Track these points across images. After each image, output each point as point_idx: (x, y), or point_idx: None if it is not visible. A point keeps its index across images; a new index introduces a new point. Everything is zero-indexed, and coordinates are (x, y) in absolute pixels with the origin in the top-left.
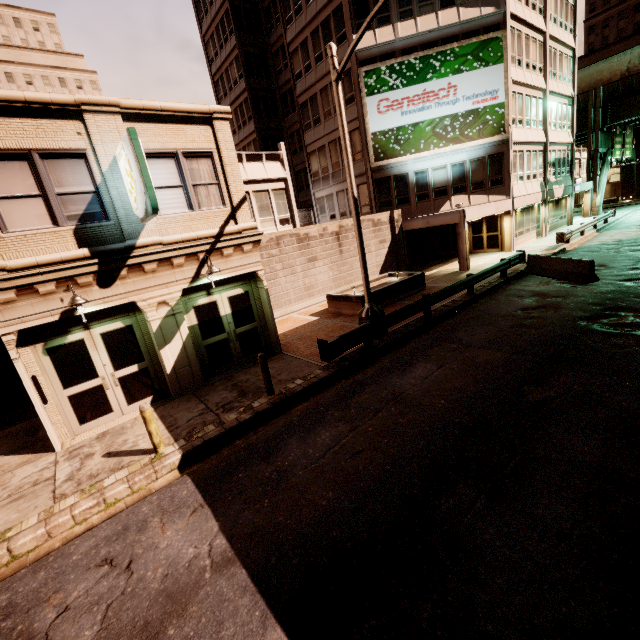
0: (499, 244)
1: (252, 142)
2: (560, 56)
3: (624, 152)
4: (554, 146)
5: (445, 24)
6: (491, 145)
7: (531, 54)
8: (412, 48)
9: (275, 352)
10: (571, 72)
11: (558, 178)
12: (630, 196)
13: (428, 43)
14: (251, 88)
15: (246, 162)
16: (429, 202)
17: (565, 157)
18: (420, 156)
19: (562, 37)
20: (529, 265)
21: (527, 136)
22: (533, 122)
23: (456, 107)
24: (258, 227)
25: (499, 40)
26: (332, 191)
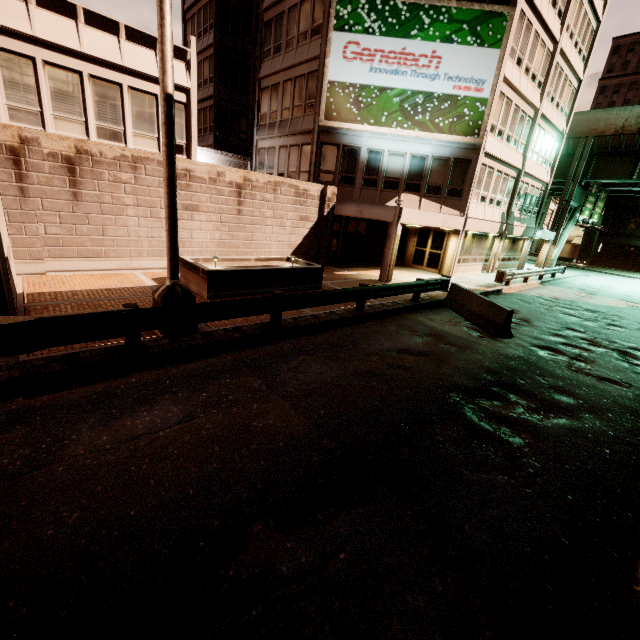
0: (439, 265)
1: (209, 58)
2: (565, 81)
3: (593, 214)
4: (529, 179)
5: None
6: (460, 146)
7: (535, 59)
8: None
9: (9, 314)
10: (570, 105)
11: (523, 215)
12: (584, 261)
13: None
14: None
15: (126, 39)
16: (376, 191)
17: (537, 196)
18: (379, 131)
19: (573, 59)
20: (449, 296)
21: (503, 153)
22: (514, 141)
23: (434, 84)
24: (128, 140)
25: (504, 18)
26: (275, 144)
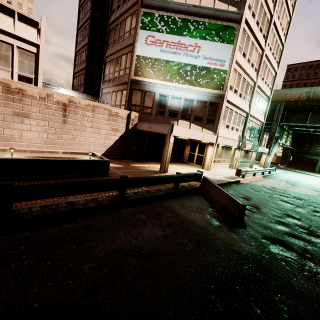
0: (202, 163)
1: (85, 50)
2: (268, 71)
3: (287, 141)
4: (253, 118)
5: (204, 5)
6: (213, 95)
7: (253, 56)
8: (180, 12)
9: None
10: (272, 84)
11: (251, 138)
12: (284, 165)
13: (191, 13)
14: (94, 17)
15: None
16: (164, 118)
17: (257, 128)
18: (165, 84)
19: (272, 61)
20: (202, 185)
21: (238, 102)
22: (244, 97)
23: (197, 61)
24: None
25: (234, 29)
26: (110, 90)
